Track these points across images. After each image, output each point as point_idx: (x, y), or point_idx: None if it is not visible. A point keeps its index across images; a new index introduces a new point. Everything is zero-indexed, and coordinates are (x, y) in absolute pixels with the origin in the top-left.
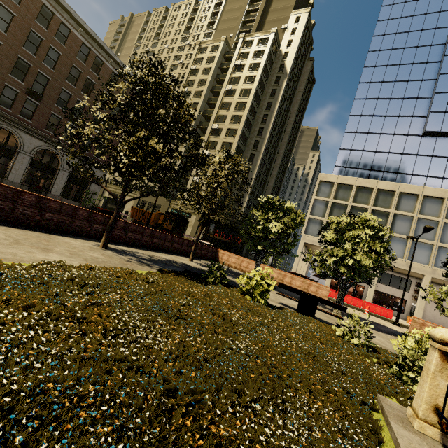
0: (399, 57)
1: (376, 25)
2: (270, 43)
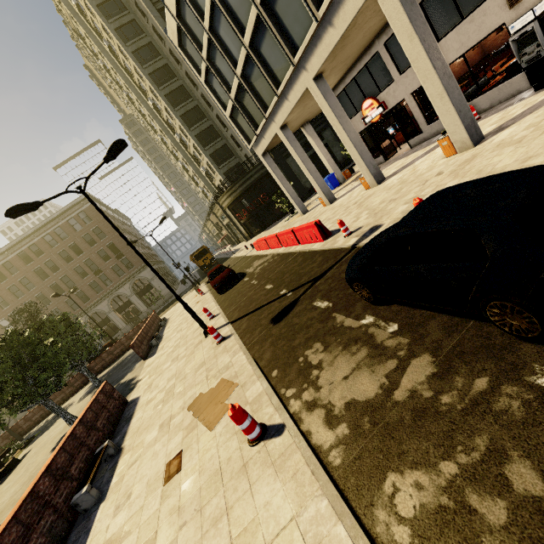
0: None
1: None
2: None
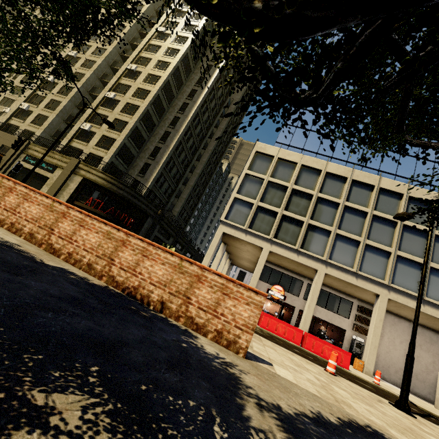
0: None
1: None
2: None
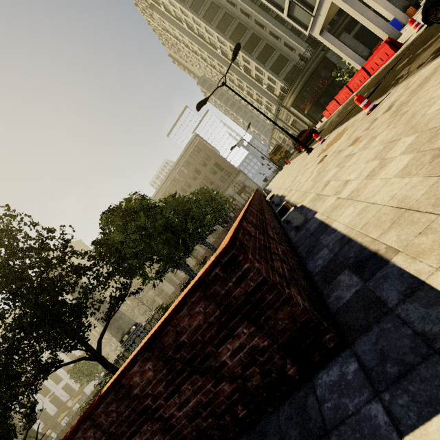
0: None
1: None
2: None
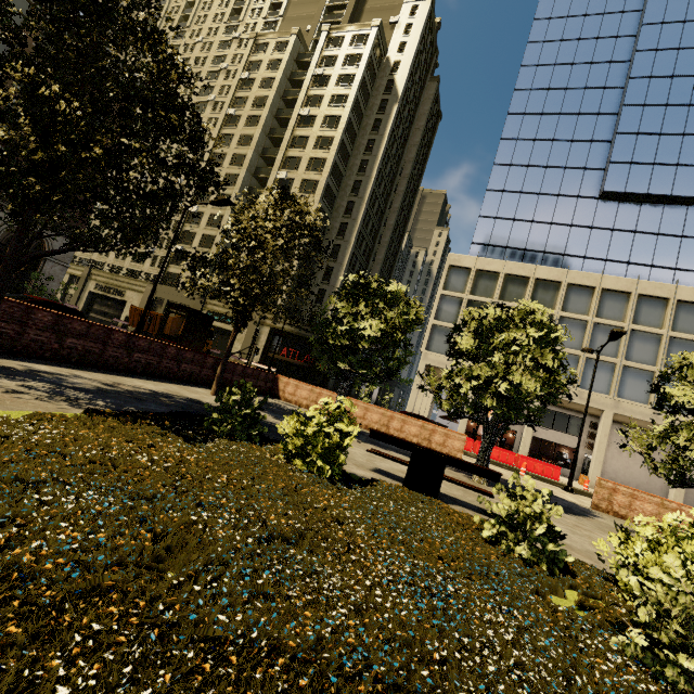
0: (565, 76)
1: (533, 26)
2: (371, 42)
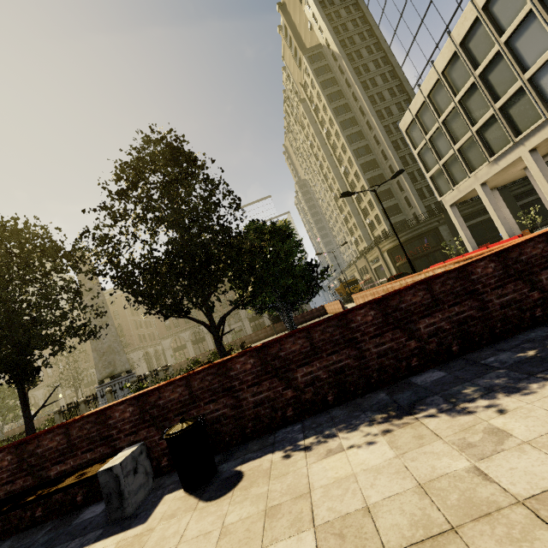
0: None
1: None
2: (308, 67)
